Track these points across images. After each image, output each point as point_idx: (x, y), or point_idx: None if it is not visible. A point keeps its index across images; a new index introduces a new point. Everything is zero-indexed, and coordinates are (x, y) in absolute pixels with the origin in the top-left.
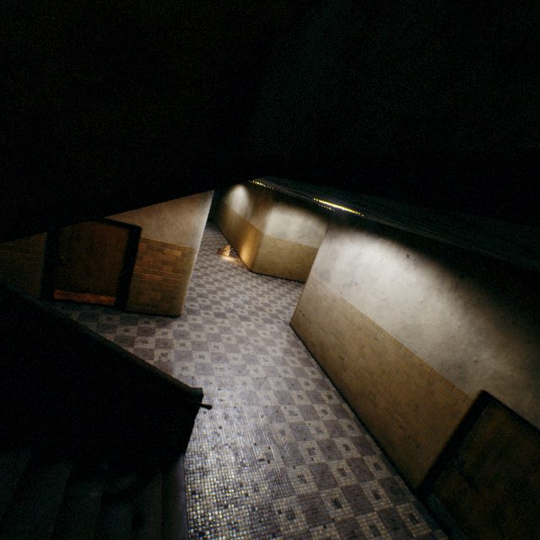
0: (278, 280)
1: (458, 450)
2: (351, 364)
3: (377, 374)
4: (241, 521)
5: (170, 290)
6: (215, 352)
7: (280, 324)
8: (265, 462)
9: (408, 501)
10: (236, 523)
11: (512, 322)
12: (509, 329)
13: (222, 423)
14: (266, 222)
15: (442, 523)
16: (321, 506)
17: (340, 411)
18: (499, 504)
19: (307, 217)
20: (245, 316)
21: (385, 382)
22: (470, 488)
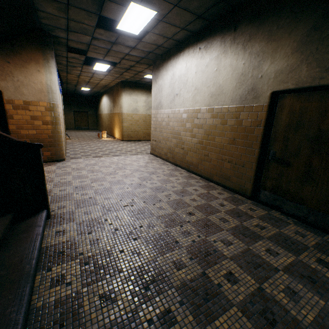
0: (142, 141)
1: (269, 148)
2: (189, 147)
3: (205, 140)
4: (104, 238)
5: (47, 140)
6: (91, 169)
7: (143, 154)
8: (129, 206)
9: (247, 203)
10: (98, 240)
11: (276, 28)
12: (276, 35)
13: (92, 196)
14: (121, 104)
15: (274, 206)
16: (178, 217)
17: (189, 177)
18: (307, 162)
19: (147, 95)
20: (117, 155)
21: (211, 141)
22: (284, 168)
